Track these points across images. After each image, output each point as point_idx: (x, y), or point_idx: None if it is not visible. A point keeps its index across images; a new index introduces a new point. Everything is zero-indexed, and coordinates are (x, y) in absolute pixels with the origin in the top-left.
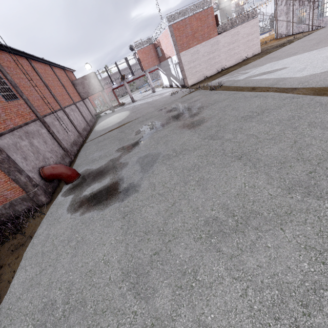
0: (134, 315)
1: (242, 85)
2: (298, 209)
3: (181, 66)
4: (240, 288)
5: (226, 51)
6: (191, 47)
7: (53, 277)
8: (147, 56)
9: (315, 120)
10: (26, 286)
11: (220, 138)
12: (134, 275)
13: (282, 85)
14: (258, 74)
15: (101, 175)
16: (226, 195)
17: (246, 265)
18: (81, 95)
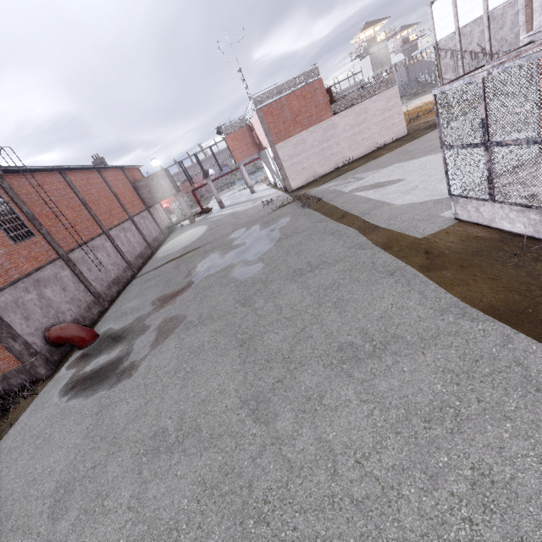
0: (37, 536)
1: (339, 205)
2: (231, 432)
3: (279, 162)
4: (125, 519)
5: (348, 137)
6: (293, 136)
7: (2, 482)
8: (240, 143)
9: (346, 296)
10: None
11: (251, 304)
12: (62, 491)
13: (371, 218)
14: (368, 186)
15: (116, 342)
16: (194, 398)
17: (147, 494)
18: (146, 201)
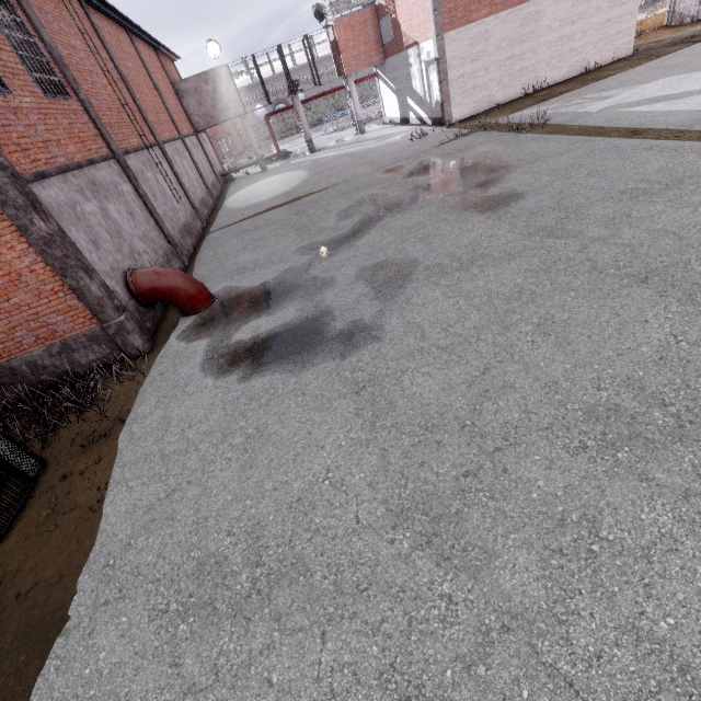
0: (448, 604)
1: (602, 123)
2: None
3: (443, 68)
4: None
5: (552, 42)
6: (474, 22)
7: (205, 507)
8: (357, 37)
9: None
10: (141, 522)
11: (573, 234)
12: (423, 518)
13: None
14: (639, 101)
15: (271, 301)
16: (628, 357)
17: None
18: (194, 120)
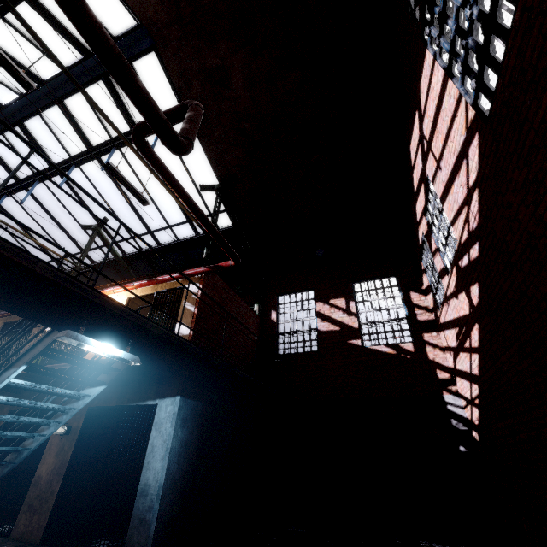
0: None
1: None
2: None
3: None
4: None
5: None
6: None
7: None
8: None
9: None
10: None
11: None
12: None
13: None
14: None
15: None
16: None
17: None
18: None
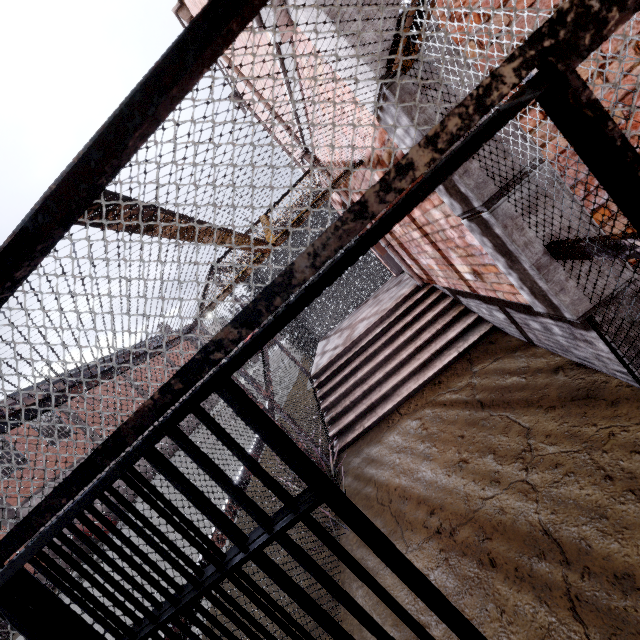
0: None
1: None
2: None
3: None
4: None
5: None
6: None
7: None
8: None
9: None
10: None
11: None
12: None
13: None
14: None
15: None
16: None
17: None
18: None
